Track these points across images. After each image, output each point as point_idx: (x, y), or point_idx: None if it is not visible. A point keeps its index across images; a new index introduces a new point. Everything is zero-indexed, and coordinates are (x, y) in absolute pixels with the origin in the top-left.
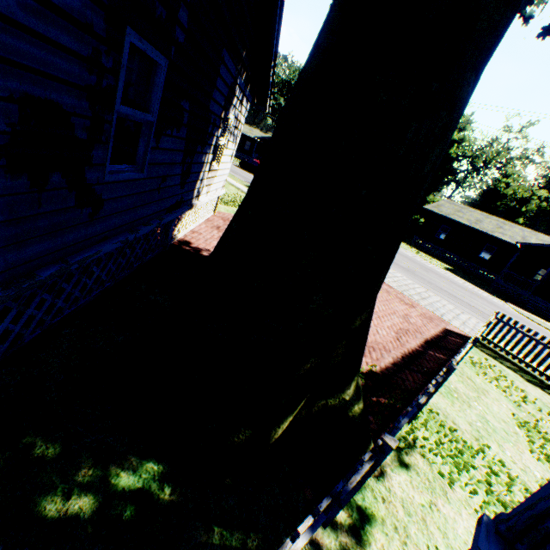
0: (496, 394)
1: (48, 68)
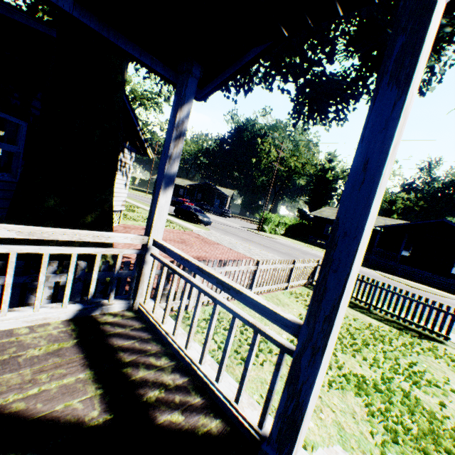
0: (297, 306)
1: None
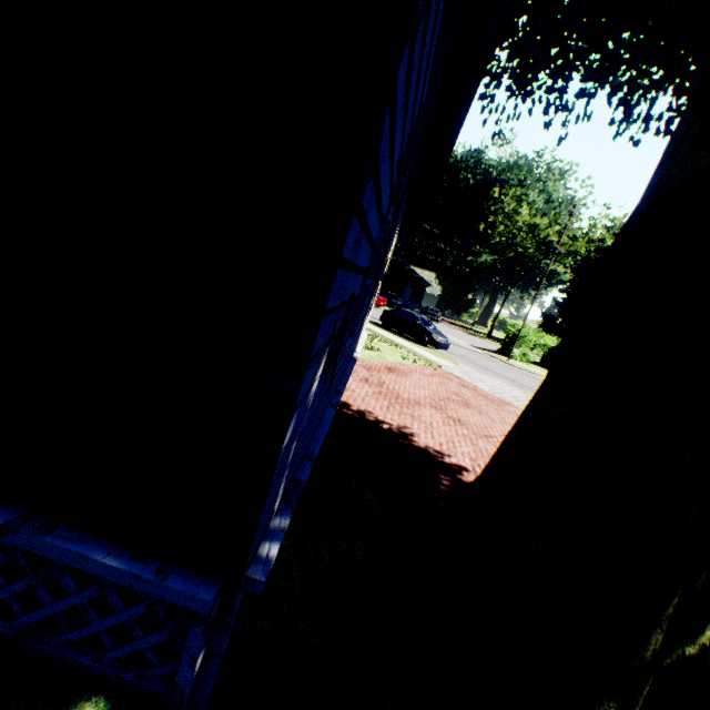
0: None
1: (363, 263)
